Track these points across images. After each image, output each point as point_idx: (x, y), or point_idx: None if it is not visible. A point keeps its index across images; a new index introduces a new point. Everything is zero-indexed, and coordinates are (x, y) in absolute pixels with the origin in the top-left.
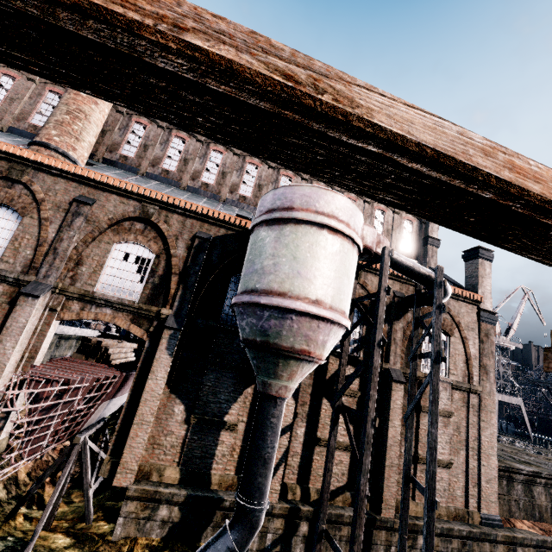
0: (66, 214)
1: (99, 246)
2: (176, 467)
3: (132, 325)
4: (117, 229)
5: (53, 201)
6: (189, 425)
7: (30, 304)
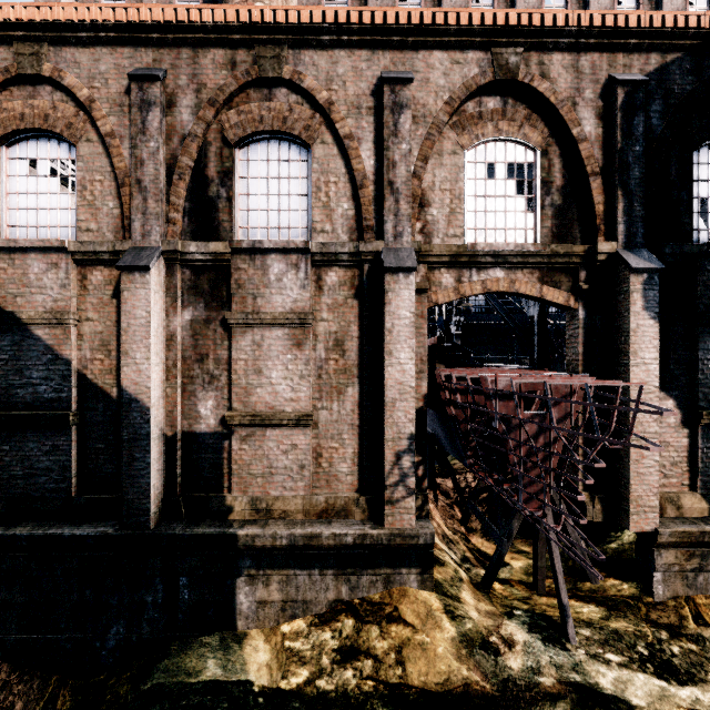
0: (375, 117)
1: (441, 163)
2: (690, 492)
3: (544, 288)
4: (459, 122)
5: (344, 100)
6: (690, 429)
7: (405, 286)
